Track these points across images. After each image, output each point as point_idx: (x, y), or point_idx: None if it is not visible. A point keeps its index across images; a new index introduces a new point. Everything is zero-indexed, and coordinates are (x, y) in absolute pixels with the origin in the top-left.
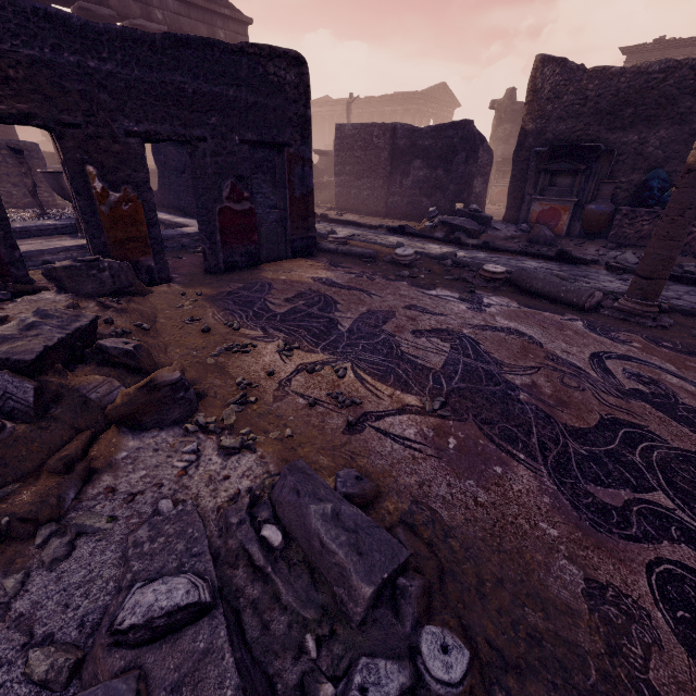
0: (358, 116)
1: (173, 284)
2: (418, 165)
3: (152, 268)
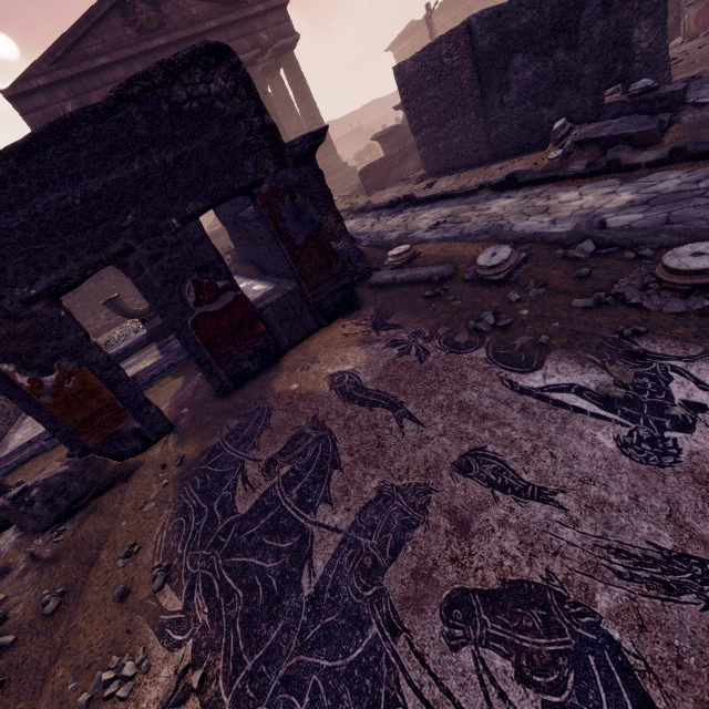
0: (452, 24)
1: (171, 436)
2: (519, 64)
3: (140, 428)
